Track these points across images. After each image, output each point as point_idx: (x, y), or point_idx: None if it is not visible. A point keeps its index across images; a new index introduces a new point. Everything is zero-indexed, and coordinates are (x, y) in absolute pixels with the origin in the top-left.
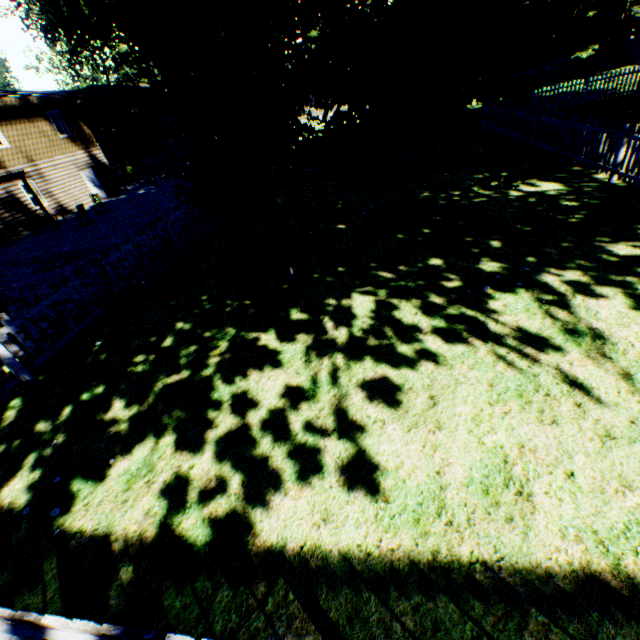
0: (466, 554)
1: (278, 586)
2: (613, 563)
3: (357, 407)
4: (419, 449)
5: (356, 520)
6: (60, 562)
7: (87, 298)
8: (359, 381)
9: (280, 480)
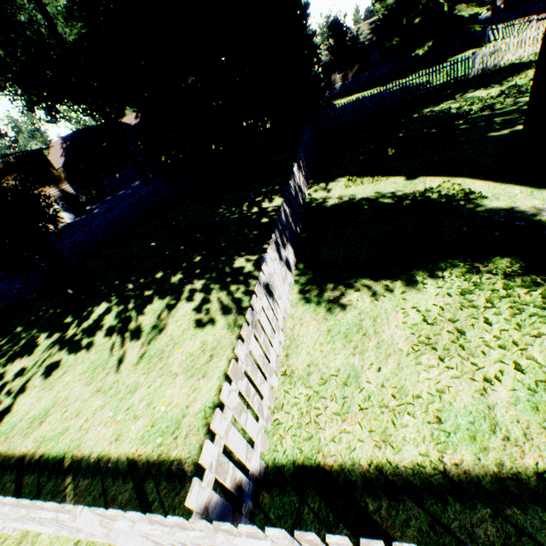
0: None
1: None
2: (36, 451)
3: (35, 379)
4: (33, 401)
5: None
6: None
7: None
8: (50, 363)
9: None
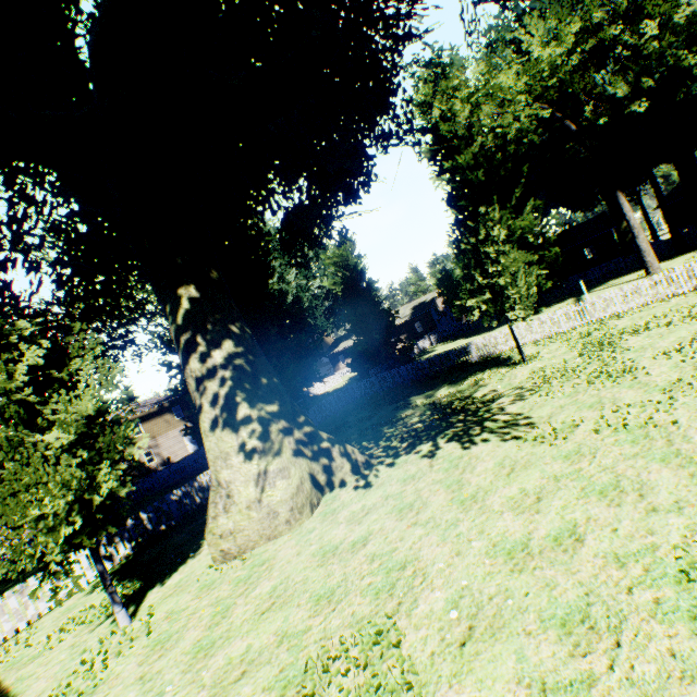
0: None
1: None
2: None
3: None
4: None
5: None
6: None
7: None
8: None
9: None
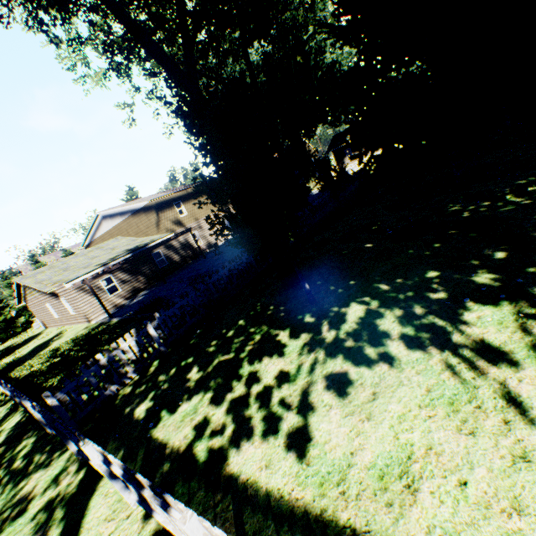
0: (344, 519)
1: (227, 498)
2: None
3: (318, 392)
4: (346, 432)
5: (284, 472)
6: (145, 452)
7: (198, 303)
8: (327, 373)
9: (253, 433)
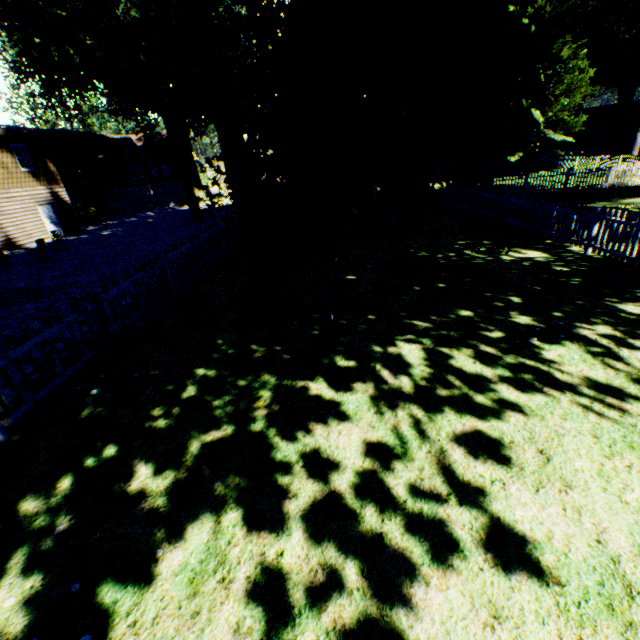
0: None
1: None
2: None
3: (462, 465)
4: (561, 513)
5: (536, 613)
6: None
7: (79, 338)
8: (449, 434)
9: (411, 564)
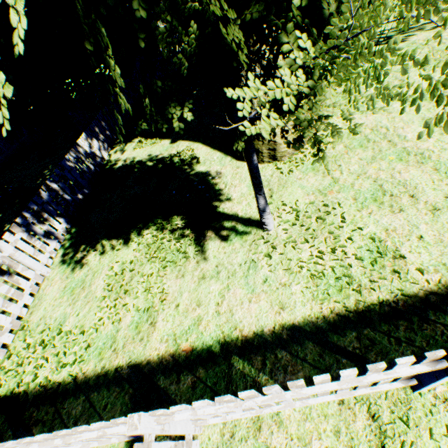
0: None
1: None
2: None
3: None
4: None
5: None
6: None
7: None
8: None
9: None
